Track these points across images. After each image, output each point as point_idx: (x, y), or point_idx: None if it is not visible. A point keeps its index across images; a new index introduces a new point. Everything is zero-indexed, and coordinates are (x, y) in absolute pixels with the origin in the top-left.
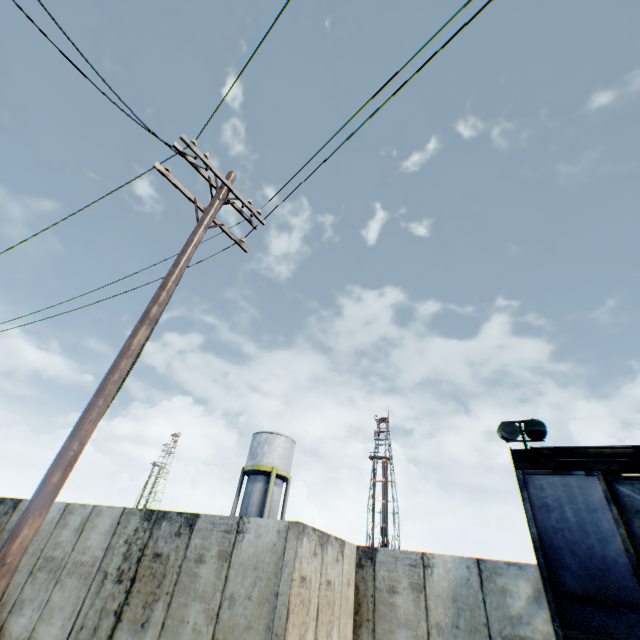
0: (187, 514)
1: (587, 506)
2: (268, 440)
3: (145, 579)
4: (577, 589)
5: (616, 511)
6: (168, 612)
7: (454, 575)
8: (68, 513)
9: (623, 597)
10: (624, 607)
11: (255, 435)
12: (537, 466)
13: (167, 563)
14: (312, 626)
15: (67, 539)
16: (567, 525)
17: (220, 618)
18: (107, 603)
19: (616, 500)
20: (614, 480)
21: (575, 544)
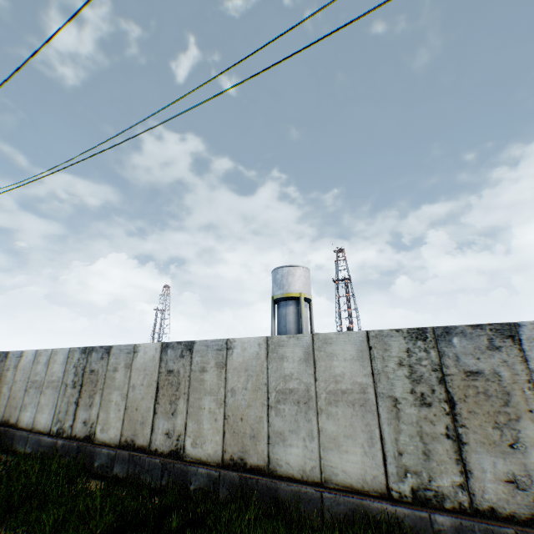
0: (491, 326)
1: None
2: (290, 272)
3: (472, 400)
4: None
5: None
6: None
7: None
8: (275, 347)
9: None
10: None
11: (276, 270)
12: None
13: (500, 381)
14: None
15: (296, 372)
16: None
17: None
18: (423, 428)
19: None
20: None
21: None
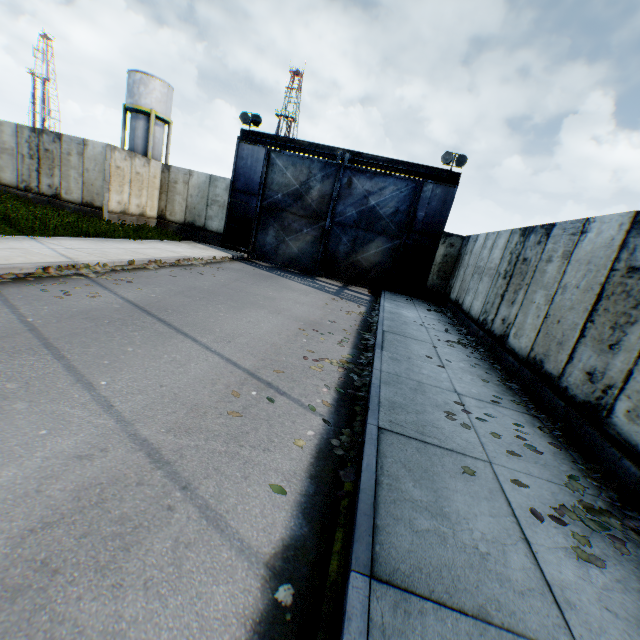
0: (57, 134)
1: (257, 160)
2: (143, 82)
3: (46, 160)
4: (240, 188)
5: (266, 164)
6: (62, 173)
7: (201, 180)
8: None
9: (253, 192)
10: (252, 195)
11: (130, 73)
12: (246, 140)
13: (55, 155)
14: (128, 185)
15: None
16: (247, 167)
17: (85, 176)
18: (31, 168)
19: (269, 160)
20: (273, 152)
21: (246, 174)
